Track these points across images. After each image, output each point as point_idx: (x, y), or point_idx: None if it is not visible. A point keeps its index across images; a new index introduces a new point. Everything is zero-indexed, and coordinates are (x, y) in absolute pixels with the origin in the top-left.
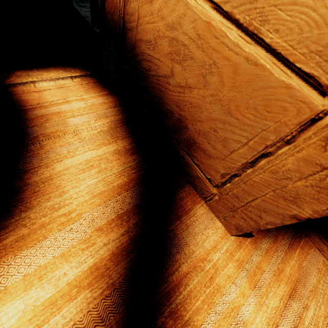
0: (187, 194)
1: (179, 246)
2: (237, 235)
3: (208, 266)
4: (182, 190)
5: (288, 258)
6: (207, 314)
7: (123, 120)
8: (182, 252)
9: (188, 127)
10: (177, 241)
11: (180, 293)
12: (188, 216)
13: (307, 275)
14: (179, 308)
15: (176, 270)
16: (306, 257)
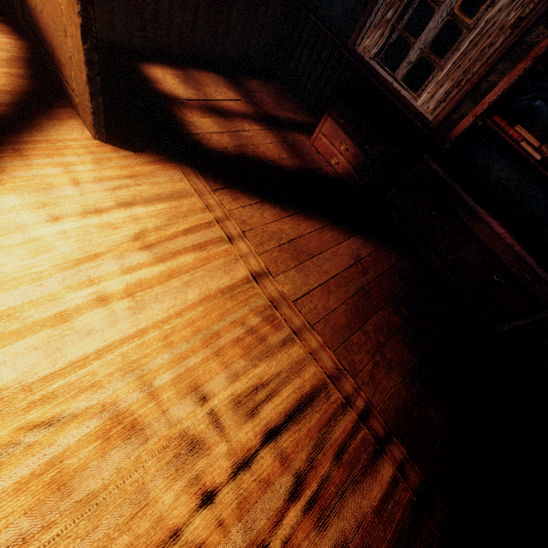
0: (67, 112)
1: (40, 130)
2: (101, 142)
3: (60, 144)
4: (63, 109)
5: (145, 166)
6: (44, 159)
7: (26, 58)
8: (41, 133)
9: (54, 48)
10: (39, 128)
11: (26, 145)
12: (60, 121)
13: (156, 177)
14: (21, 150)
15: (30, 137)
16: (165, 171)
